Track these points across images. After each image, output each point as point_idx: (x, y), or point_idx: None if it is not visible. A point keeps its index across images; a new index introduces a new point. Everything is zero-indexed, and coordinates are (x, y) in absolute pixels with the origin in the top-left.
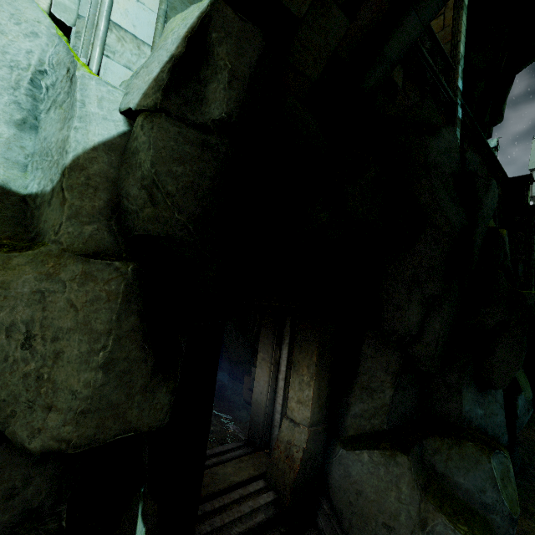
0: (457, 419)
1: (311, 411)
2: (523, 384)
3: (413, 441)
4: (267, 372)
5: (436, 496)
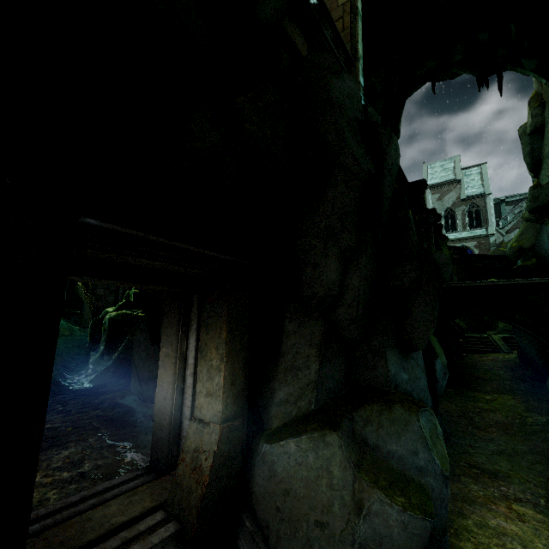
0: (385, 384)
1: (223, 402)
2: (438, 350)
3: (342, 415)
4: (171, 370)
5: (370, 471)
